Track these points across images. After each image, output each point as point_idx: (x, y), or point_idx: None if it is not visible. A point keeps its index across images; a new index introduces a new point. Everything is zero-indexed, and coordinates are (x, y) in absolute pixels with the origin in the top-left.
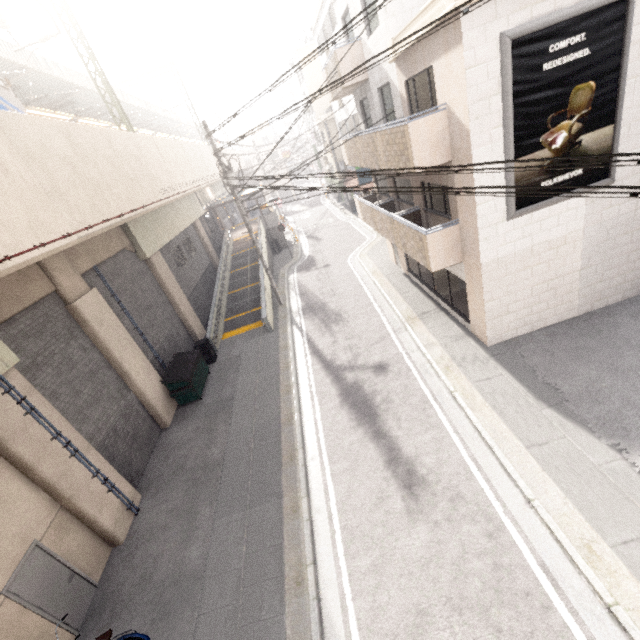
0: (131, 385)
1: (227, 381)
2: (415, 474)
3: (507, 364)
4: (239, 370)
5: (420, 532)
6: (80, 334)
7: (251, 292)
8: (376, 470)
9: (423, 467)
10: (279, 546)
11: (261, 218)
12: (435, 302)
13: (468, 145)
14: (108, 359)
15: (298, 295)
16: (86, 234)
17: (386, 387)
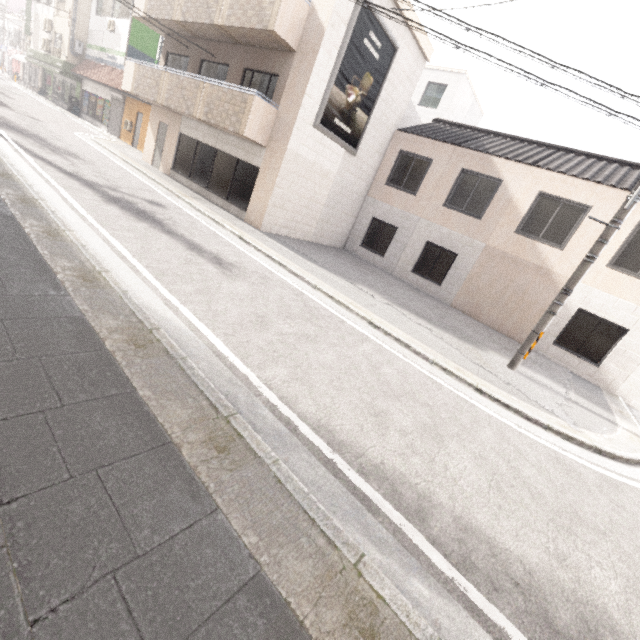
0: None
1: None
2: (223, 261)
3: (277, 241)
4: None
5: (242, 285)
6: None
7: None
8: (177, 248)
9: (229, 260)
10: (29, 251)
11: None
12: (205, 198)
13: (320, 41)
14: None
15: None
16: None
17: (168, 215)
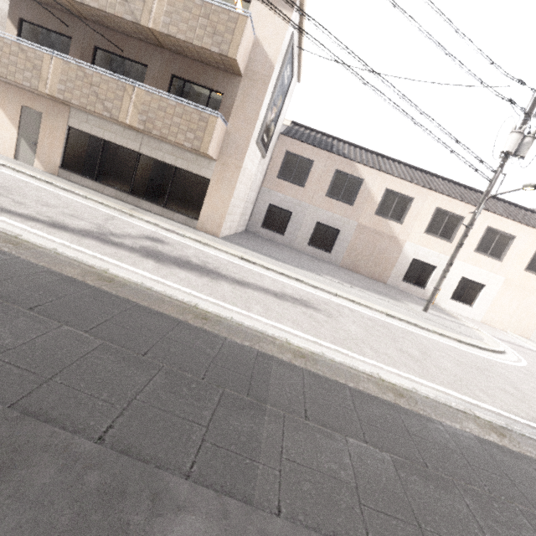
0: None
1: None
2: (297, 299)
3: (242, 247)
4: None
5: (346, 322)
6: None
7: None
8: (280, 303)
9: (294, 294)
10: (353, 391)
11: None
12: (132, 205)
13: (269, 74)
14: None
15: None
16: None
17: (188, 253)
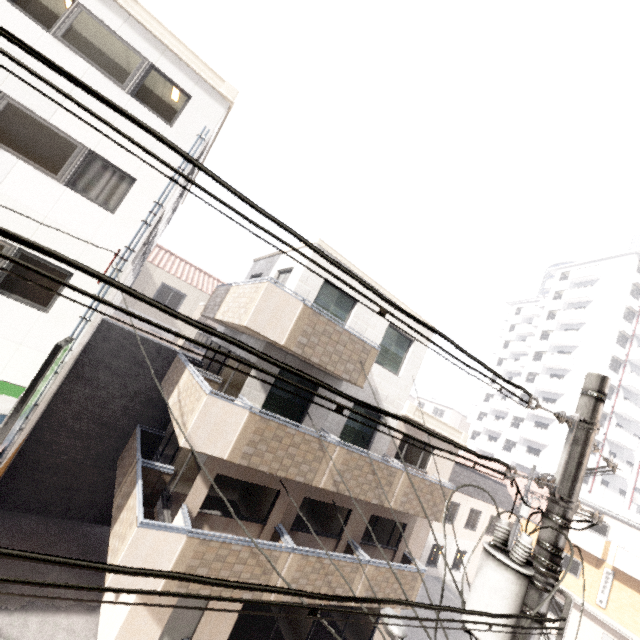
0: None
1: None
2: None
3: None
4: None
5: None
6: None
7: None
8: None
9: None
10: None
11: None
12: None
13: None
14: None
15: None
16: None
17: None
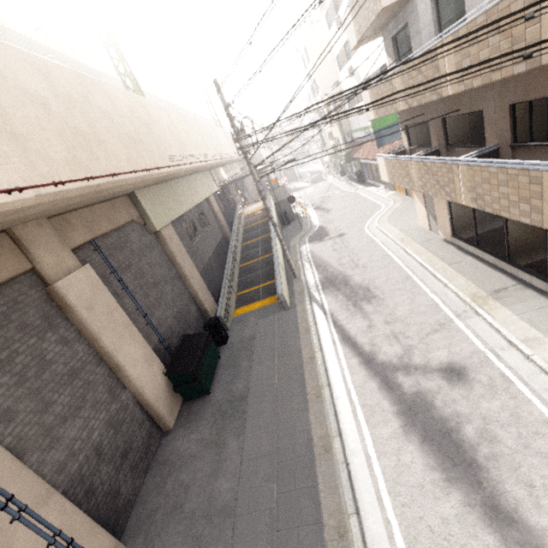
0: (126, 381)
1: (239, 371)
2: None
3: None
4: (253, 357)
5: None
6: (62, 322)
7: (263, 264)
8: None
9: None
10: None
11: (271, 192)
12: (510, 275)
13: None
14: (98, 351)
15: (313, 267)
16: (52, 191)
17: (477, 409)
